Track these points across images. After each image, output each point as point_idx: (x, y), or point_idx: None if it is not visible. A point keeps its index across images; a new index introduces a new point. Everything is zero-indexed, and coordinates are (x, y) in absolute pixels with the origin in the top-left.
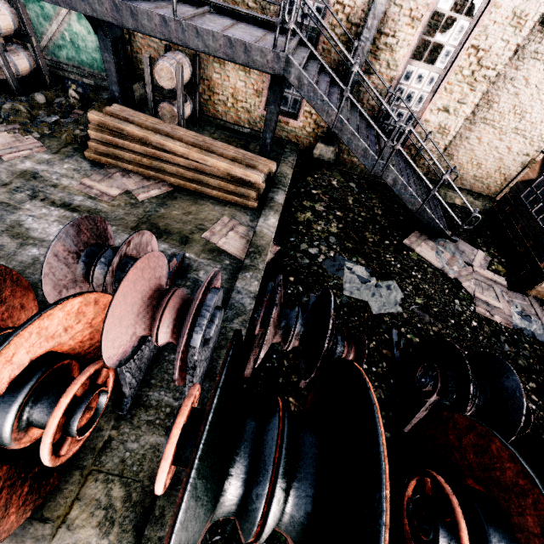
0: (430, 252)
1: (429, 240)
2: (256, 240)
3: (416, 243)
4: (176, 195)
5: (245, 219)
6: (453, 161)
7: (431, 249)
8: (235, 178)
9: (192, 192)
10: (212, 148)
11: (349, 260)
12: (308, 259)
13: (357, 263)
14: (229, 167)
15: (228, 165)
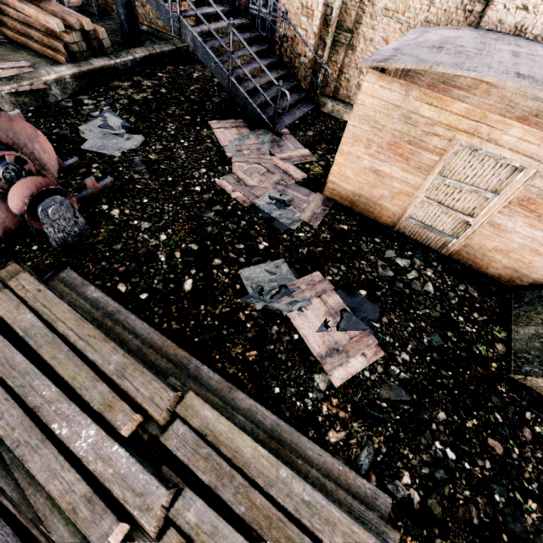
0: (231, 135)
1: (247, 128)
2: (23, 73)
3: (222, 124)
4: (4, 44)
5: (44, 67)
6: (363, 75)
7: (237, 133)
8: (49, 31)
9: (22, 46)
10: (41, 3)
11: (118, 115)
12: (73, 104)
13: (123, 119)
14: (36, 13)
15: (35, 11)
